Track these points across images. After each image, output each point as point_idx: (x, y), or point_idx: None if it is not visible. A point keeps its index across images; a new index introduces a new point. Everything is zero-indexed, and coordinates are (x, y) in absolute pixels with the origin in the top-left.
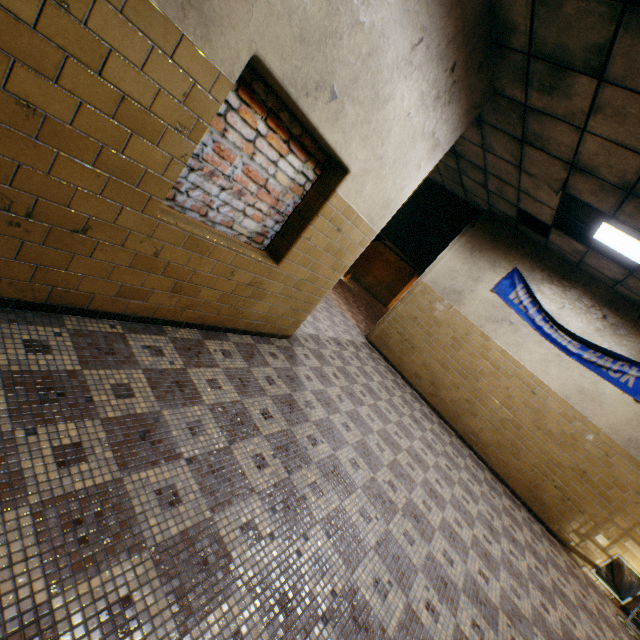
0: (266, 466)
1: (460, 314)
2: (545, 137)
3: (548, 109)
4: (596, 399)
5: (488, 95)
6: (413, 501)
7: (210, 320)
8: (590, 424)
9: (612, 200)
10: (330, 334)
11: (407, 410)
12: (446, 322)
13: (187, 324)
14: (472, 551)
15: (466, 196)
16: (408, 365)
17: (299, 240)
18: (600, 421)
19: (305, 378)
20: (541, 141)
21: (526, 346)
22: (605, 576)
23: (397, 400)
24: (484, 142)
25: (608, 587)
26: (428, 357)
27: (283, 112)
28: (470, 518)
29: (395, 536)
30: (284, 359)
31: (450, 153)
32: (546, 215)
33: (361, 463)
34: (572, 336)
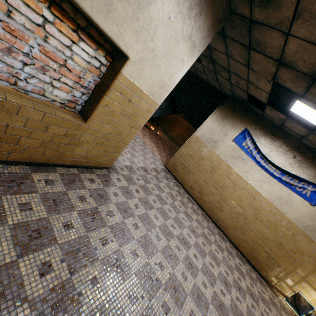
0: (50, 272)
1: (215, 154)
2: (263, 43)
3: (265, 20)
4: (288, 203)
5: (227, 14)
6: (175, 275)
7: (38, 159)
8: (285, 217)
9: (304, 85)
10: (141, 165)
11: (183, 208)
12: (208, 158)
13: (18, 162)
14: (211, 305)
15: (220, 87)
16: (187, 181)
17: (98, 106)
18: (290, 215)
19: (113, 194)
20: (261, 46)
21: (251, 172)
22: (290, 300)
23: (177, 203)
24: (227, 51)
25: (292, 308)
26: (197, 177)
27: (66, 4)
28: (213, 278)
29: (154, 309)
30: (100, 182)
31: (210, 60)
32: (263, 97)
33: (140, 252)
34: (276, 167)
